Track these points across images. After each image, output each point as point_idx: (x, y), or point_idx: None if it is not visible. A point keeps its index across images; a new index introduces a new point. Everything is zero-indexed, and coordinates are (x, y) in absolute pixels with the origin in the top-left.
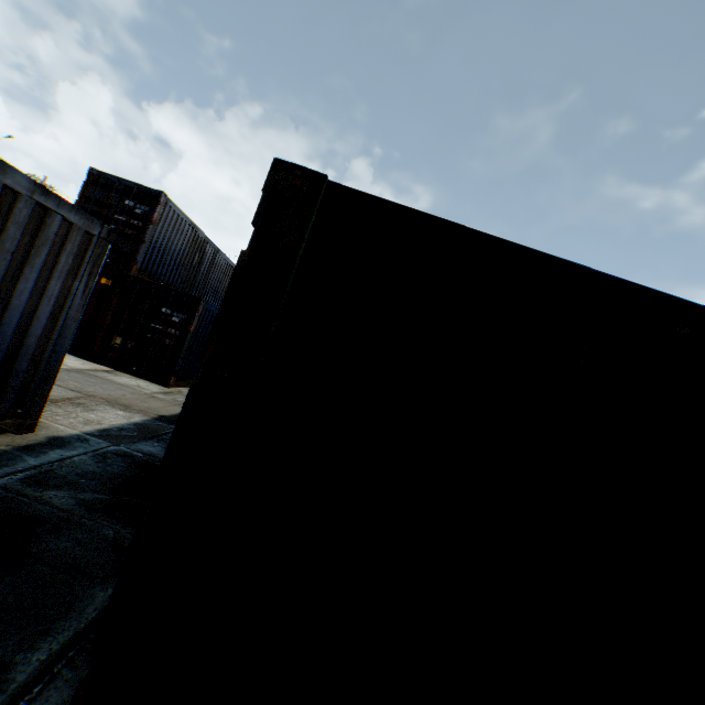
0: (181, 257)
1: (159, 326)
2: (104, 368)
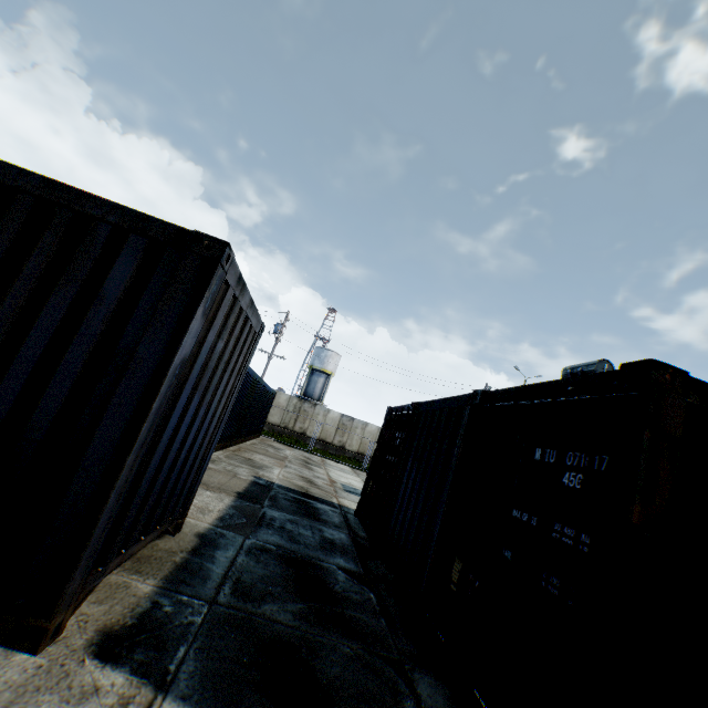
0: None
1: None
2: None
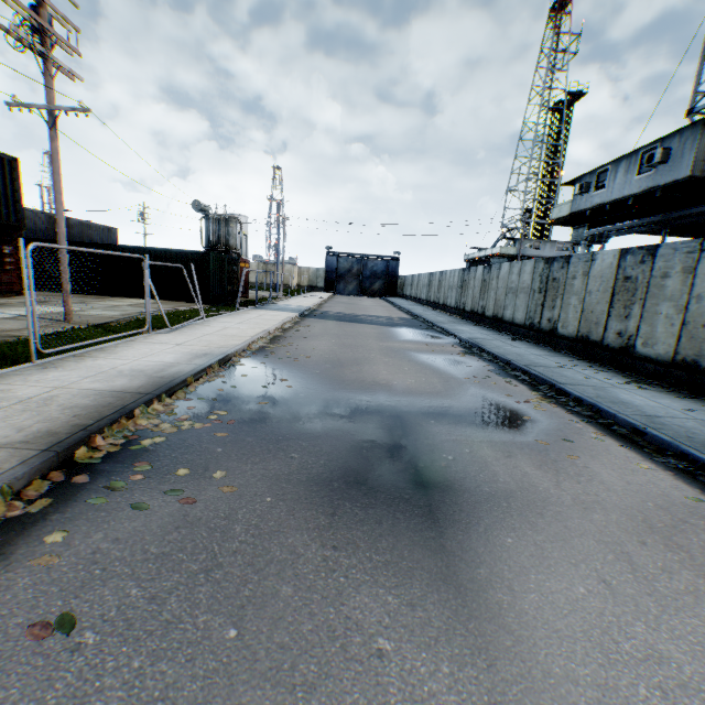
0: (47, 229)
1: None
2: None
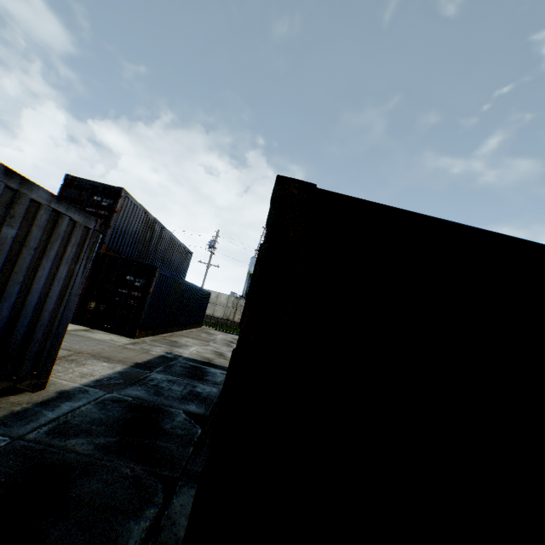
0: (137, 235)
1: (124, 290)
2: (82, 328)
